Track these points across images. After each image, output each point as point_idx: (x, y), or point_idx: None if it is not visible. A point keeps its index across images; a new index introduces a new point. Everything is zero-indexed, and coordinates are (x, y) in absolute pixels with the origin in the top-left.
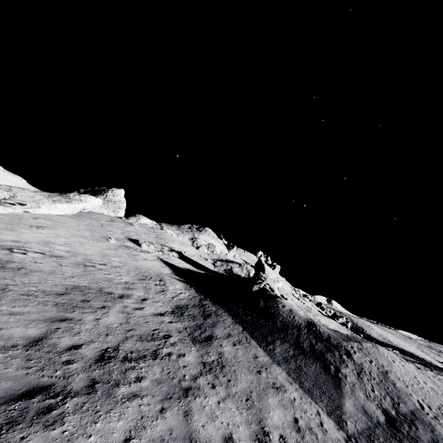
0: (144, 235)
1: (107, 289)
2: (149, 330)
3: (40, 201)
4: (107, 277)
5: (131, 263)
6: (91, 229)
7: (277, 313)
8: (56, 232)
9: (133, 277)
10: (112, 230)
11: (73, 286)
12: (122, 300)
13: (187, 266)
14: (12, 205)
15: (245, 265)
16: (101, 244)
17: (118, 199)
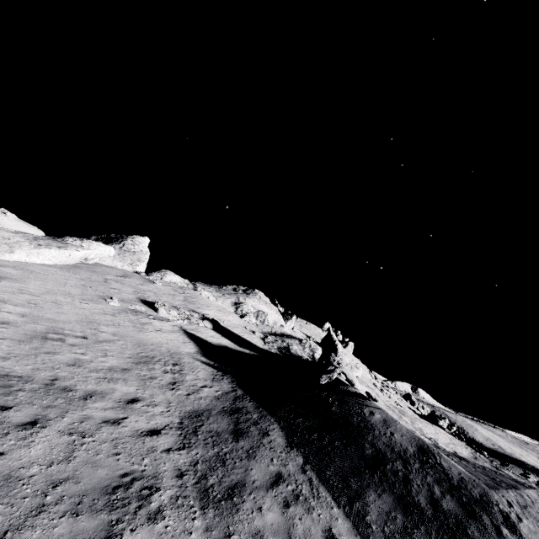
0: (167, 297)
1: (66, 382)
2: (110, 477)
3: (16, 244)
4: (78, 359)
5: (132, 335)
6: (86, 285)
7: (363, 427)
8: (21, 285)
9: (127, 359)
10: (120, 287)
11: None
12: (85, 404)
13: (224, 341)
14: None
15: (308, 341)
16: (92, 306)
17: (138, 248)
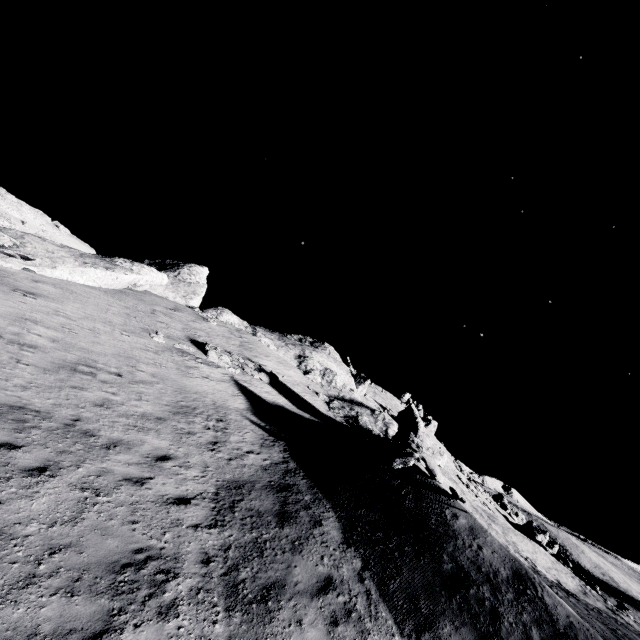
0: (220, 339)
1: (89, 424)
2: (121, 550)
3: (60, 259)
4: (107, 400)
5: (174, 379)
6: (130, 314)
7: (443, 533)
8: (58, 306)
9: (164, 407)
10: (168, 321)
11: (6, 408)
12: (106, 454)
13: (281, 400)
14: (7, 257)
15: (381, 413)
16: (134, 340)
17: (195, 279)
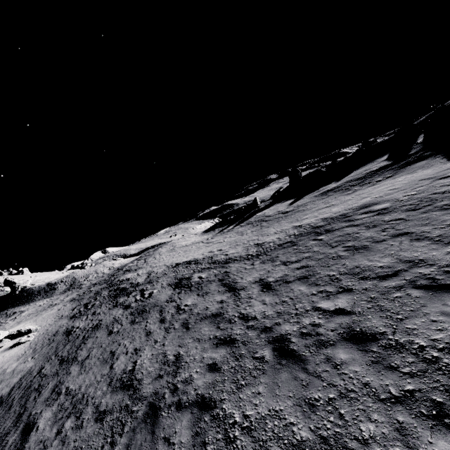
0: None
1: None
2: None
3: None
4: None
5: None
6: None
7: (34, 291)
8: None
9: None
10: None
11: None
12: None
13: None
14: None
15: None
16: None
17: None
